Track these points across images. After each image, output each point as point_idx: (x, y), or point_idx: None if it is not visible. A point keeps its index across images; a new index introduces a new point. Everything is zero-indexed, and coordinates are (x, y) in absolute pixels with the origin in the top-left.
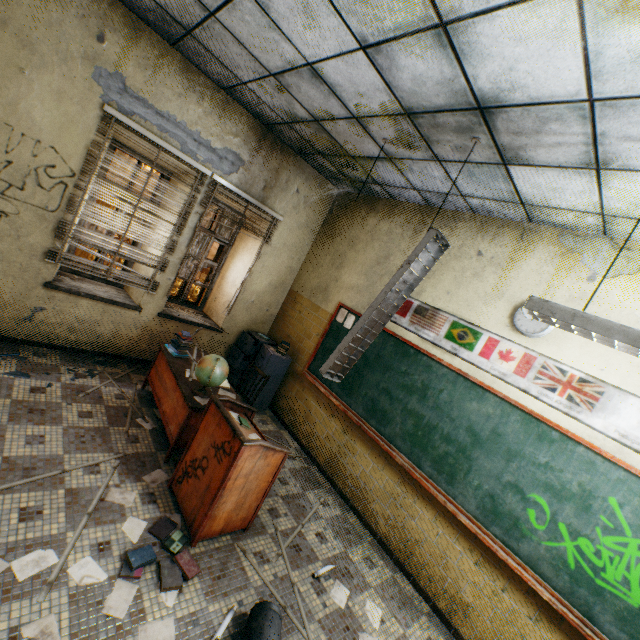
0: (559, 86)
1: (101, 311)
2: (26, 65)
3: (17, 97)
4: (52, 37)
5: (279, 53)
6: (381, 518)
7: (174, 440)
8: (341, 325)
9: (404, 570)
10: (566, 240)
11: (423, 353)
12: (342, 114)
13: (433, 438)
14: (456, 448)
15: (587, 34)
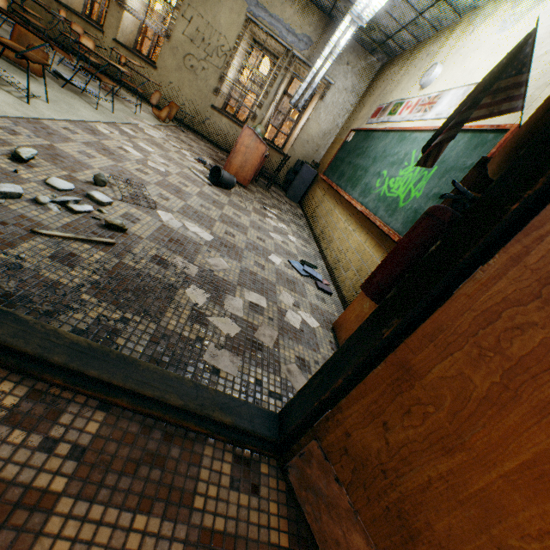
0: None
1: (230, 126)
2: None
3: (217, 14)
4: None
5: None
6: (319, 225)
7: None
8: (347, 141)
9: (317, 242)
10: (472, 16)
11: (374, 131)
12: None
13: (357, 172)
14: (364, 171)
15: None
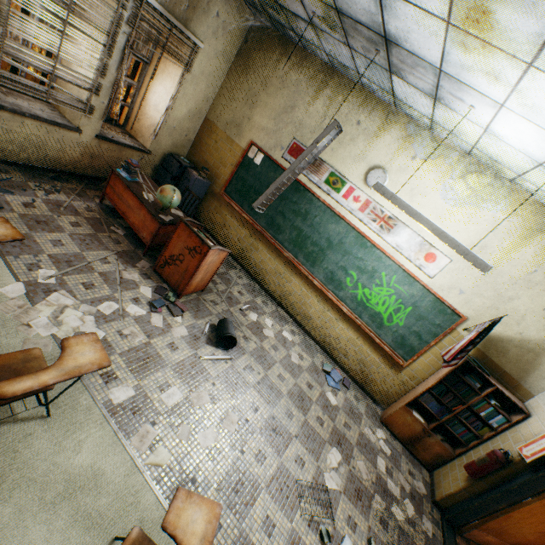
0: (429, 55)
1: (45, 132)
2: None
3: None
4: None
5: None
6: (271, 284)
7: (149, 243)
8: (252, 160)
9: (282, 306)
10: (410, 128)
11: (309, 191)
12: None
13: (307, 243)
14: (319, 249)
15: (446, 43)
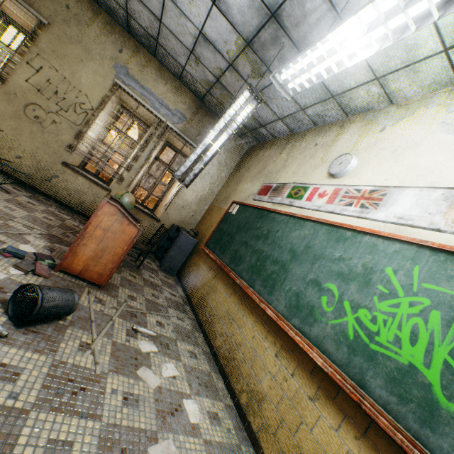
0: None
1: (88, 186)
2: (85, 59)
3: (77, 71)
4: (99, 49)
5: (188, 32)
6: (219, 334)
7: None
8: (230, 213)
9: (223, 374)
10: (368, 116)
11: (272, 212)
12: (225, 66)
13: (266, 264)
14: (279, 266)
15: None
